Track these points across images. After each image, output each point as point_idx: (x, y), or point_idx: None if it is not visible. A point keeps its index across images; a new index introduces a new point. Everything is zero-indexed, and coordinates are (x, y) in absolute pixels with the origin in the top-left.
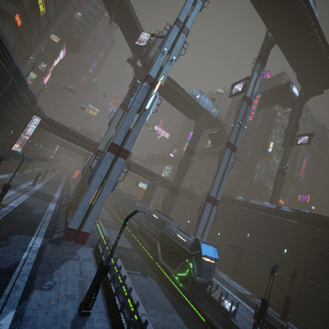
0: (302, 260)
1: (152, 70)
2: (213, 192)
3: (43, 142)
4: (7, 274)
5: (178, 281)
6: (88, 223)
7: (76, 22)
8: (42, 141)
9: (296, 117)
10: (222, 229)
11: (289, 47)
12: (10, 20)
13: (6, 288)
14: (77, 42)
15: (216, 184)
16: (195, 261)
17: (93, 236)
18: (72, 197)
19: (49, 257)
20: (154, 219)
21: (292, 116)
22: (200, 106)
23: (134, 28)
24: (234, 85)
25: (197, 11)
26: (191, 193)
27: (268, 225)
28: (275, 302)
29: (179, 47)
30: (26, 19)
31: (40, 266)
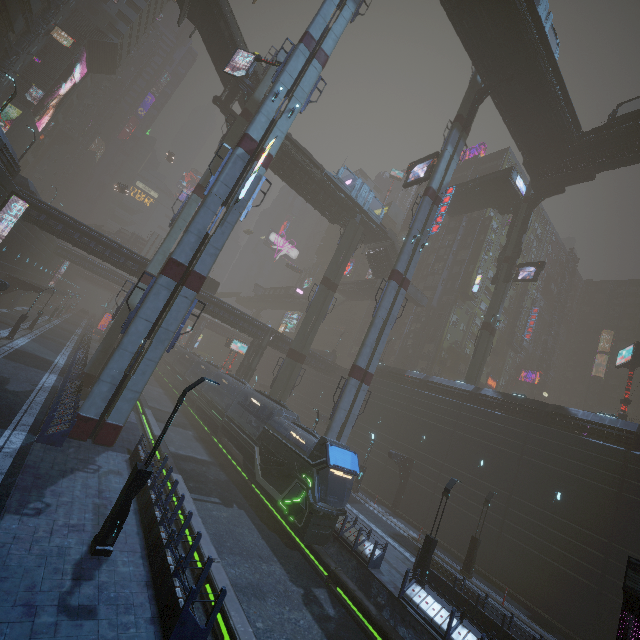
0: (506, 478)
1: (254, 126)
2: (362, 358)
3: (35, 253)
4: None
5: (286, 513)
6: (120, 408)
7: (111, 9)
8: (32, 251)
9: (519, 233)
10: (381, 428)
11: (511, 105)
12: None
13: None
14: (113, 51)
15: (369, 345)
16: (316, 477)
17: (132, 434)
18: (92, 363)
19: (38, 465)
20: (254, 407)
21: (512, 230)
22: (351, 201)
23: (229, 38)
24: (412, 166)
25: (345, 20)
26: (331, 363)
27: (458, 421)
28: (460, 549)
29: (307, 86)
30: None
31: (19, 478)
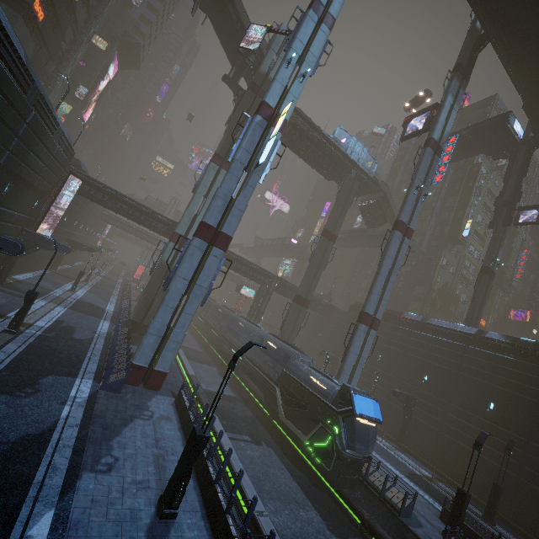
0: (522, 423)
1: (270, 94)
2: (370, 305)
3: (86, 220)
4: (38, 446)
5: (312, 455)
6: (165, 357)
7: (135, 14)
8: (85, 218)
9: (518, 177)
10: (381, 366)
11: (513, 48)
12: (26, 11)
13: (38, 469)
14: (137, 50)
15: (376, 293)
16: (342, 424)
17: (172, 376)
18: (136, 312)
19: (104, 414)
20: (269, 349)
21: (510, 174)
22: (347, 158)
23: (236, 20)
24: (409, 120)
25: None
26: (328, 305)
27: (462, 363)
28: (472, 489)
29: (317, 50)
30: (52, 8)
31: (90, 430)
